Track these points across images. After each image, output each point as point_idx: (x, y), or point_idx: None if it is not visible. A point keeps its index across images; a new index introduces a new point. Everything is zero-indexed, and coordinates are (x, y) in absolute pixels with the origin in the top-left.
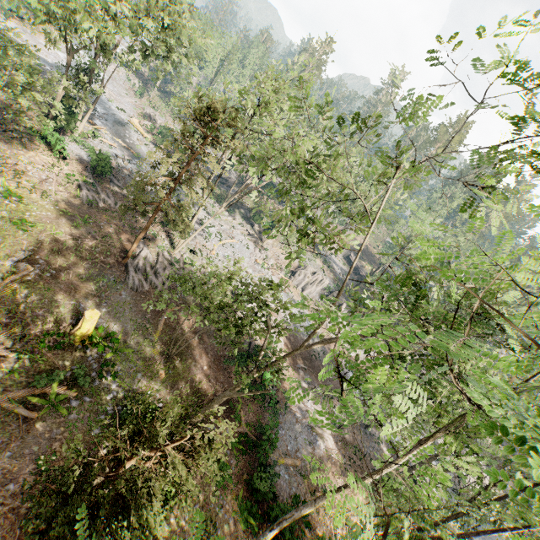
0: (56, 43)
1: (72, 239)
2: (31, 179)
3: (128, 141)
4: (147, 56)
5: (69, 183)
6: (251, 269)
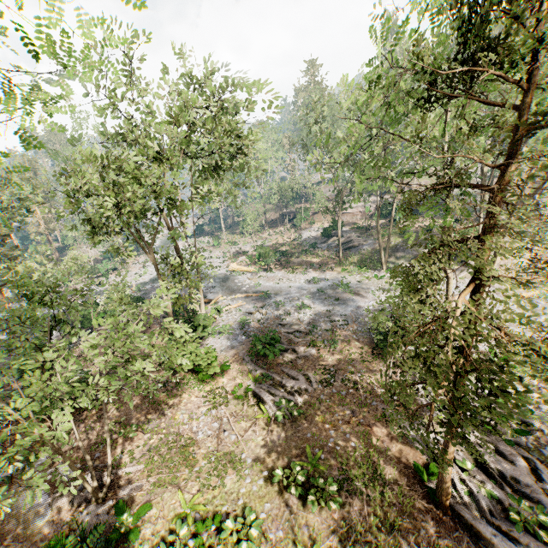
0: (128, 250)
1: (337, 541)
2: (206, 446)
3: (244, 288)
4: (216, 170)
5: (244, 403)
6: (542, 316)
